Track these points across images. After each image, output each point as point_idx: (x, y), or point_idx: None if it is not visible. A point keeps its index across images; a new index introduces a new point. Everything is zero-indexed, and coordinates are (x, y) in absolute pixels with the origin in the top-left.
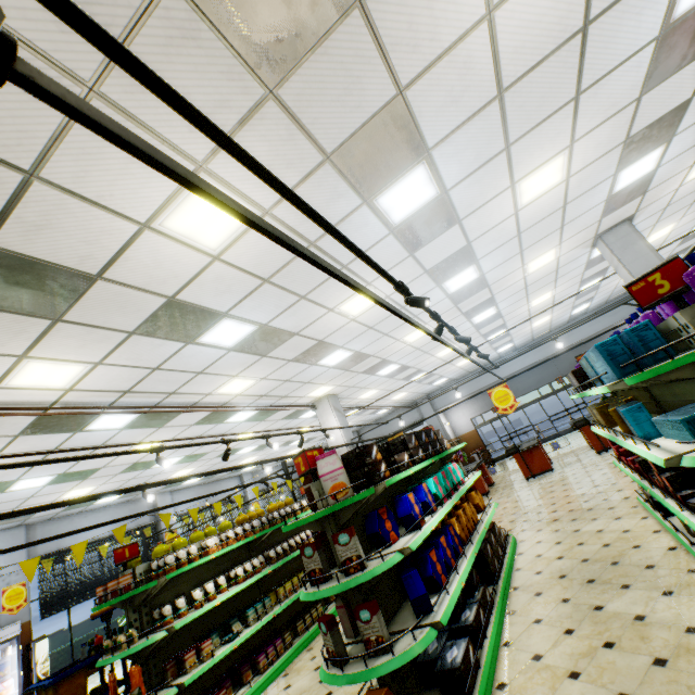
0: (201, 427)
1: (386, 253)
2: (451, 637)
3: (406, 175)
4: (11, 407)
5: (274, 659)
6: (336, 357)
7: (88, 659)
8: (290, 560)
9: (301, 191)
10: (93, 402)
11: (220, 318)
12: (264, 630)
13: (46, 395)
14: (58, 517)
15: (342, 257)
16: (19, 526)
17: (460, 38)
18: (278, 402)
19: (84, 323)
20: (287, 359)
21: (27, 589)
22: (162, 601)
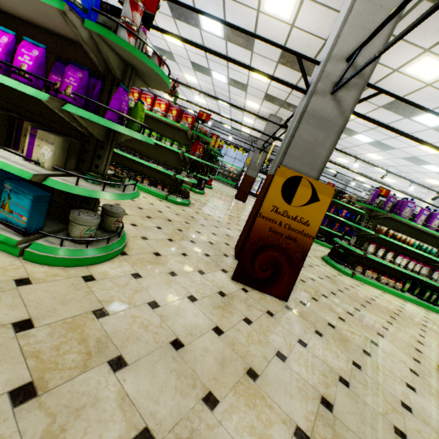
0: (363, 164)
1: (434, 135)
2: (326, 239)
3: (423, 114)
4: None
5: None
6: (433, 168)
7: None
8: None
9: (374, 112)
10: None
11: (358, 133)
12: None
13: None
14: None
15: (406, 130)
16: None
17: (419, 89)
18: (403, 173)
19: None
20: (397, 157)
21: None
22: None
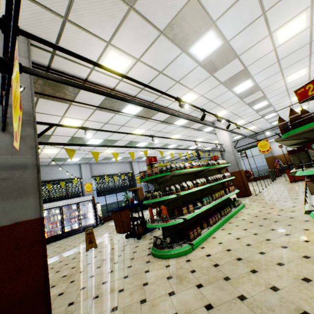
0: (161, 125)
1: None
2: None
3: None
4: (98, 84)
5: (214, 222)
6: (243, 86)
7: (129, 205)
8: (211, 186)
9: None
10: (127, 93)
11: (209, 28)
12: (204, 211)
13: (111, 82)
14: (99, 163)
15: None
16: (87, 163)
17: None
18: (198, 117)
19: (142, 14)
20: (220, 82)
21: (92, 185)
22: (166, 185)
